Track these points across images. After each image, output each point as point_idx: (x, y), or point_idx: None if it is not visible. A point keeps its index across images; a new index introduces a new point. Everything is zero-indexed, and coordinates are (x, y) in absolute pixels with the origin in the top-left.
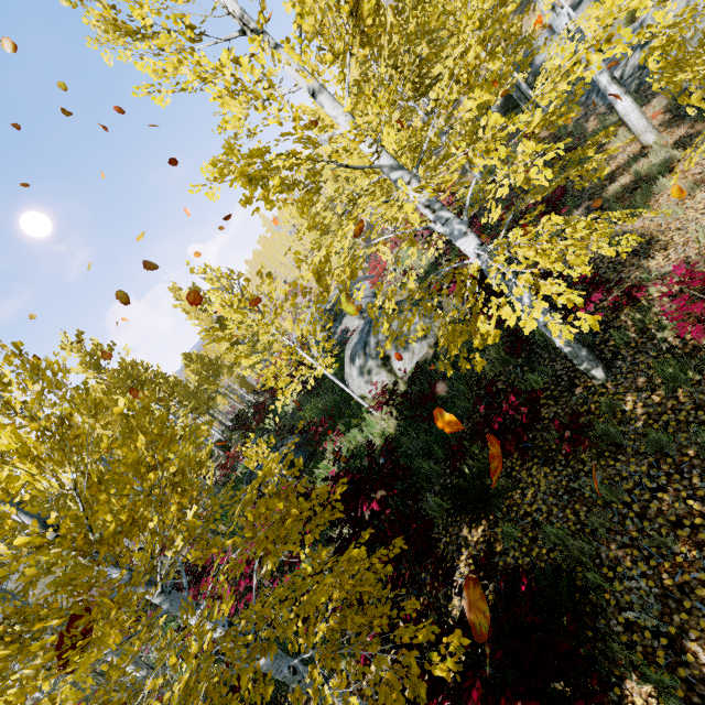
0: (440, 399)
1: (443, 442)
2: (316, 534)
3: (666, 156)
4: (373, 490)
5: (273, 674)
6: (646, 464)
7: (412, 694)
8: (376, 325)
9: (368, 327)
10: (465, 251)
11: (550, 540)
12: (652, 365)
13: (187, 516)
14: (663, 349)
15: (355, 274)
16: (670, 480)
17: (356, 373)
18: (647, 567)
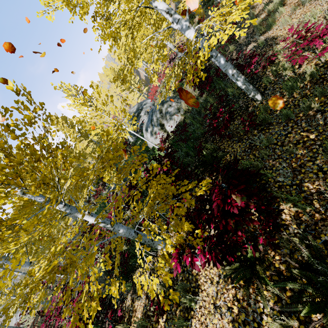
0: (189, 133)
1: (193, 150)
2: (136, 167)
3: None
4: (162, 160)
5: (128, 236)
6: (282, 126)
7: (188, 205)
8: (151, 78)
9: (151, 113)
10: (190, 38)
11: (244, 168)
12: (282, 87)
13: (70, 171)
14: (286, 79)
15: (136, 54)
16: (293, 128)
17: (149, 136)
18: (285, 163)
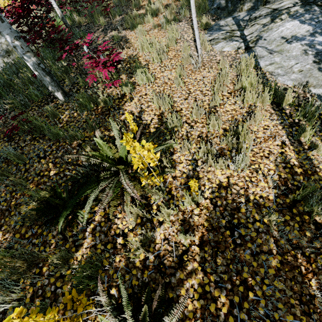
0: None
1: None
2: None
3: (158, 7)
4: None
5: None
6: (47, 145)
7: None
8: None
9: None
10: None
11: None
12: None
13: None
14: (93, 92)
15: None
16: (51, 154)
17: None
18: (10, 196)
